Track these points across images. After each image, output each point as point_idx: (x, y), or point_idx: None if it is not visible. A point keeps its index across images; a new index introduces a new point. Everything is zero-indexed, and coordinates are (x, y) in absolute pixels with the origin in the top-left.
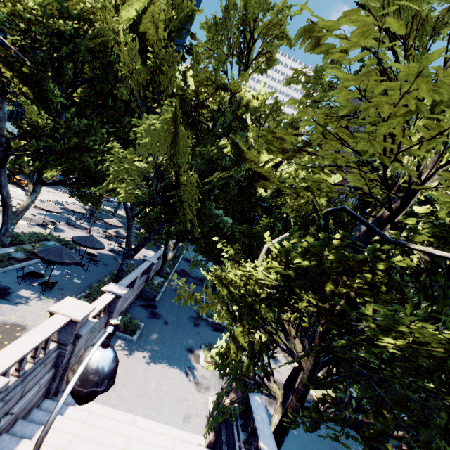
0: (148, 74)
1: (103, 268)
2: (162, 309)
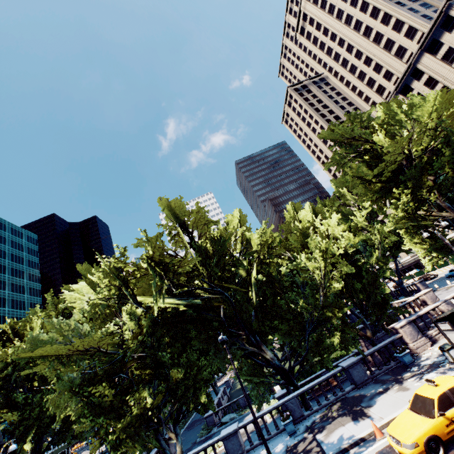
0: None
1: None
2: None
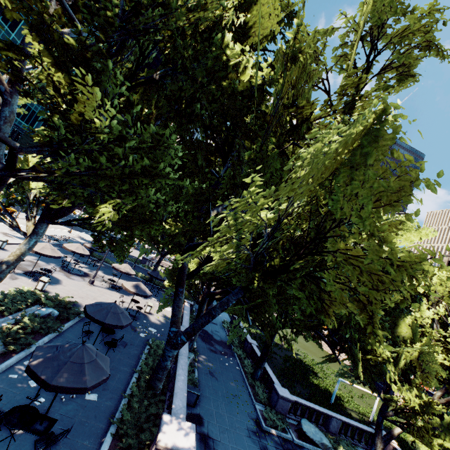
0: (283, 63)
1: (122, 351)
2: (210, 421)
